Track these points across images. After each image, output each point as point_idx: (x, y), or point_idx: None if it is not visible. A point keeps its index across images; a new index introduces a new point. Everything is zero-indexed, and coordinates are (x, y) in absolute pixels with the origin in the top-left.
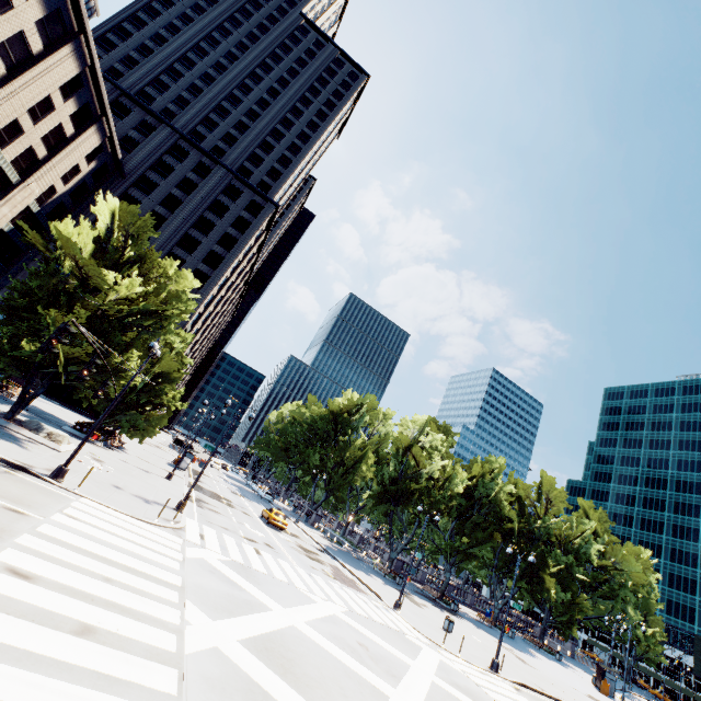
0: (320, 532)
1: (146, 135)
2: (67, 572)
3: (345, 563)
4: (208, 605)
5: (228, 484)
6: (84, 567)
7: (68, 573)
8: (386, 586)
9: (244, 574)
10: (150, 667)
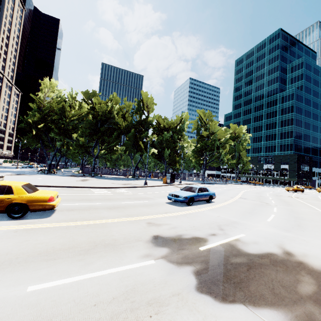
0: None
1: None
2: None
3: None
4: None
5: None
6: None
7: None
8: None
9: None
10: None
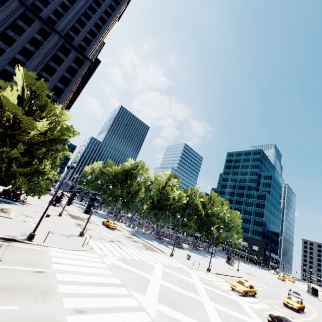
0: (123, 224)
1: (1, 2)
2: (90, 299)
3: (143, 238)
4: (136, 288)
5: (76, 207)
6: (91, 293)
7: (91, 300)
8: (160, 245)
9: (128, 263)
10: None
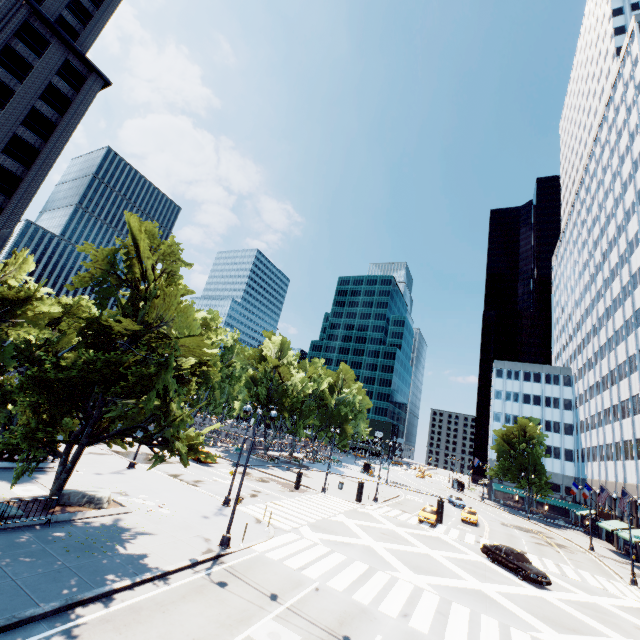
0: None
1: None
2: (389, 599)
3: (259, 468)
4: (383, 566)
5: None
6: (377, 591)
7: (390, 599)
8: (288, 473)
9: (326, 531)
10: (456, 607)
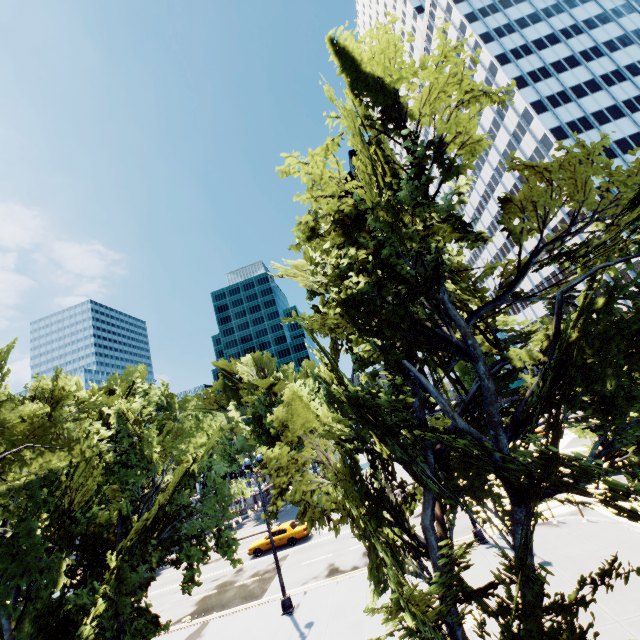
0: None
1: None
2: None
3: None
4: None
5: None
6: None
7: None
8: None
9: None
10: None
